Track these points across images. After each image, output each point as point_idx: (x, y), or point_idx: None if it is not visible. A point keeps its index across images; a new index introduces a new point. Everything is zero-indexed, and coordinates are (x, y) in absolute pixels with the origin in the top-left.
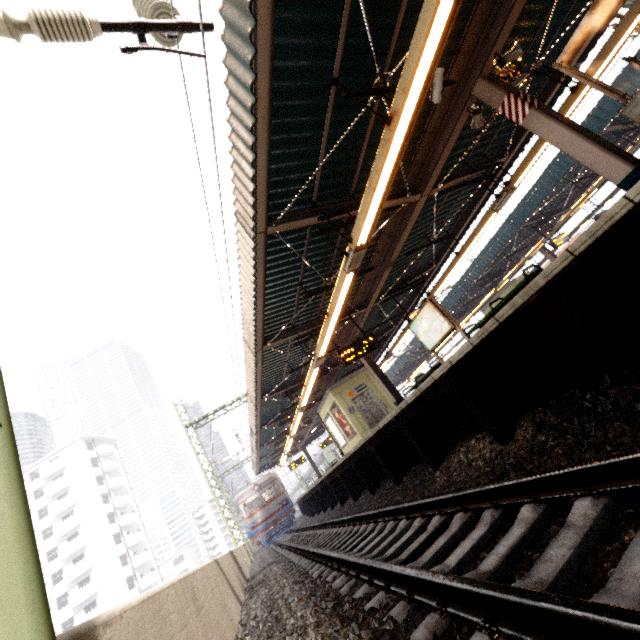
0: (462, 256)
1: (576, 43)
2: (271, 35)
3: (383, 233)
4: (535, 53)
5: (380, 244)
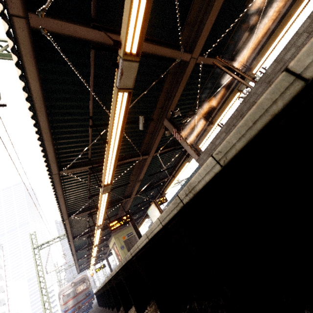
0: (176, 178)
1: (218, 101)
2: (44, 106)
3: (134, 168)
4: (199, 104)
5: (133, 172)
